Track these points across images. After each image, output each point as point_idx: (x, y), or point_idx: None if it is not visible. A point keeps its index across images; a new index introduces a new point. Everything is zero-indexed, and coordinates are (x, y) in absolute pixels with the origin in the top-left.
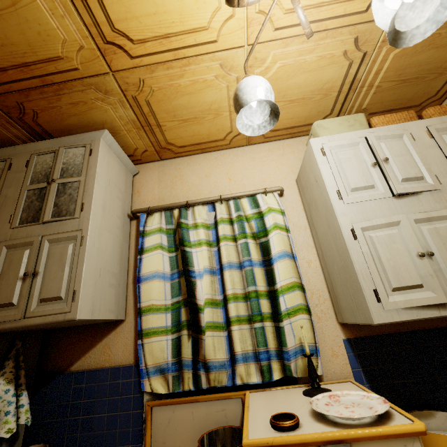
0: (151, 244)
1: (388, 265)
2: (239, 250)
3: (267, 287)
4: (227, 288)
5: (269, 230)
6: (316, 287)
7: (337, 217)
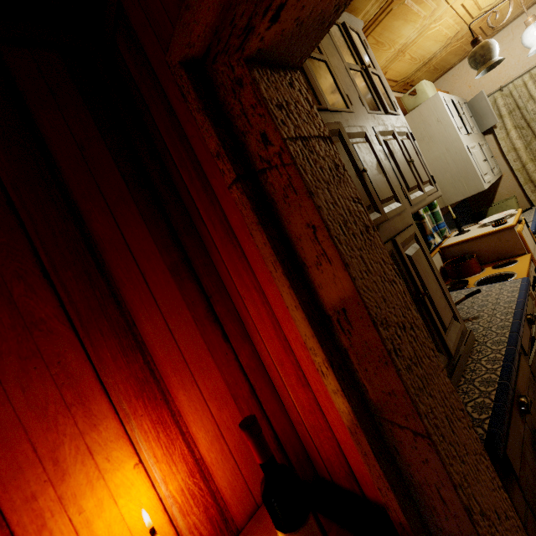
0: None
1: (480, 165)
2: None
3: None
4: None
5: None
6: None
7: (462, 142)
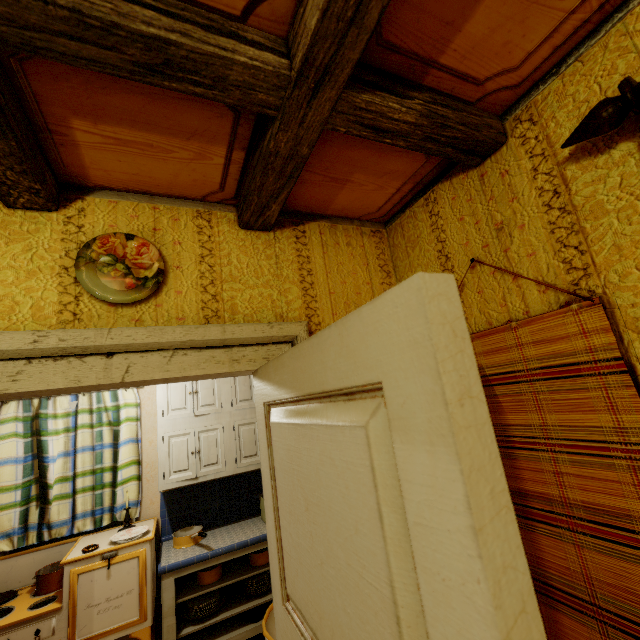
0: (5, 432)
1: (176, 458)
2: (94, 436)
3: (113, 463)
4: (78, 467)
5: (122, 422)
6: (151, 460)
7: (158, 428)
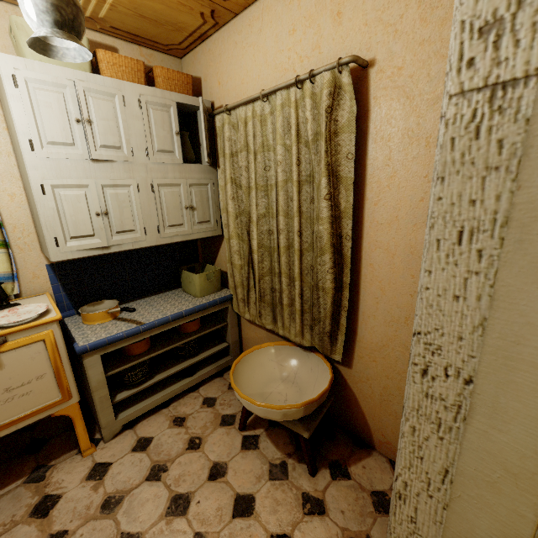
0: None
1: (71, 219)
2: None
3: None
4: None
5: None
6: (20, 221)
7: (27, 170)
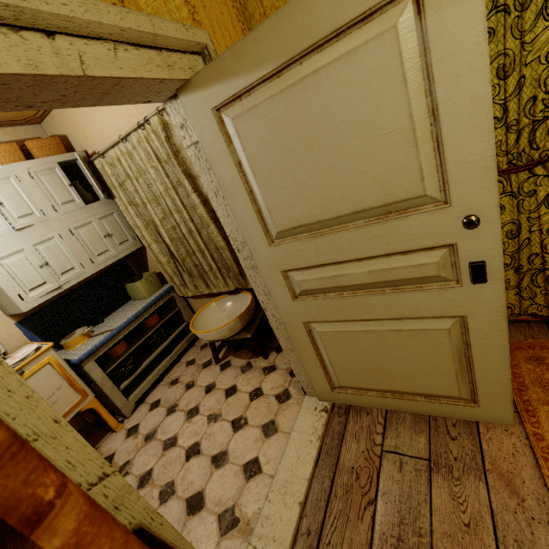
0: None
1: (23, 278)
2: None
3: None
4: None
5: None
6: None
7: None
